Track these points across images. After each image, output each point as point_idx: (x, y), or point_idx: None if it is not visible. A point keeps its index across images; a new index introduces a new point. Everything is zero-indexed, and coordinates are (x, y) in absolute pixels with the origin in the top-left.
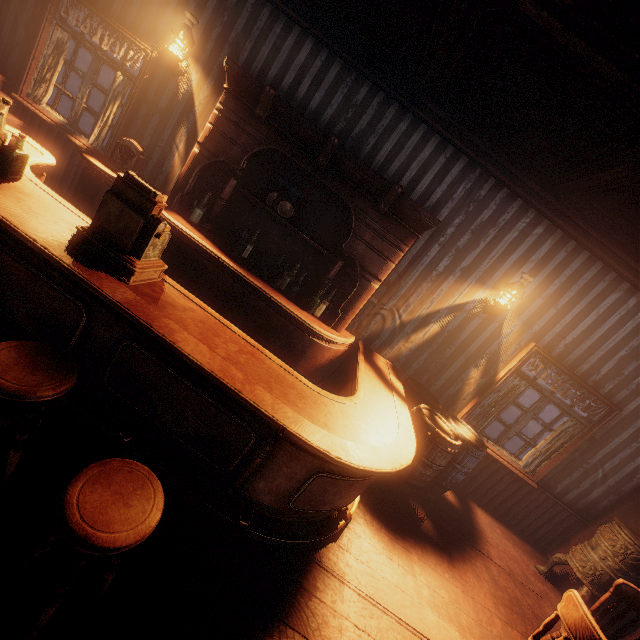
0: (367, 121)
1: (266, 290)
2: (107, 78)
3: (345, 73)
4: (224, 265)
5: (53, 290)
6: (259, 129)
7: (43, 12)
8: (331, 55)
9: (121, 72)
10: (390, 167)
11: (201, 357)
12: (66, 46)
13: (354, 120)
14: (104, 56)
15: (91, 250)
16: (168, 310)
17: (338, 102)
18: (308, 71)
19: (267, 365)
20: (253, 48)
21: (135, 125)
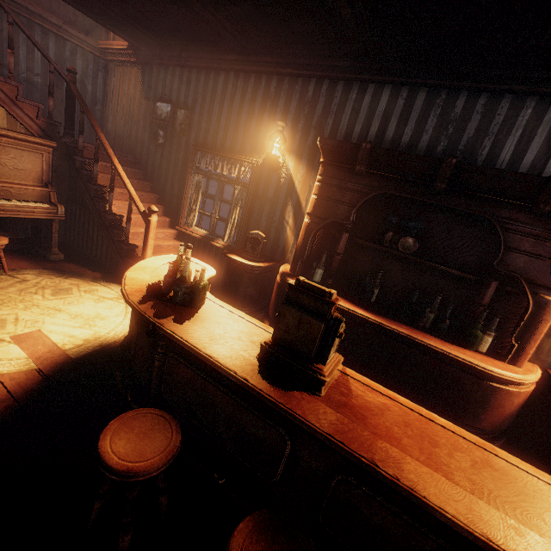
0: (474, 127)
1: (414, 335)
2: (214, 189)
3: (432, 97)
4: (360, 318)
5: (253, 416)
6: (360, 182)
7: (186, 169)
8: (412, 89)
9: (237, 185)
10: (522, 160)
11: (455, 507)
12: (201, 183)
13: (457, 133)
14: (225, 179)
15: (276, 363)
16: (369, 421)
17: (432, 125)
18: (391, 114)
19: (519, 481)
20: (334, 120)
21: (253, 218)
